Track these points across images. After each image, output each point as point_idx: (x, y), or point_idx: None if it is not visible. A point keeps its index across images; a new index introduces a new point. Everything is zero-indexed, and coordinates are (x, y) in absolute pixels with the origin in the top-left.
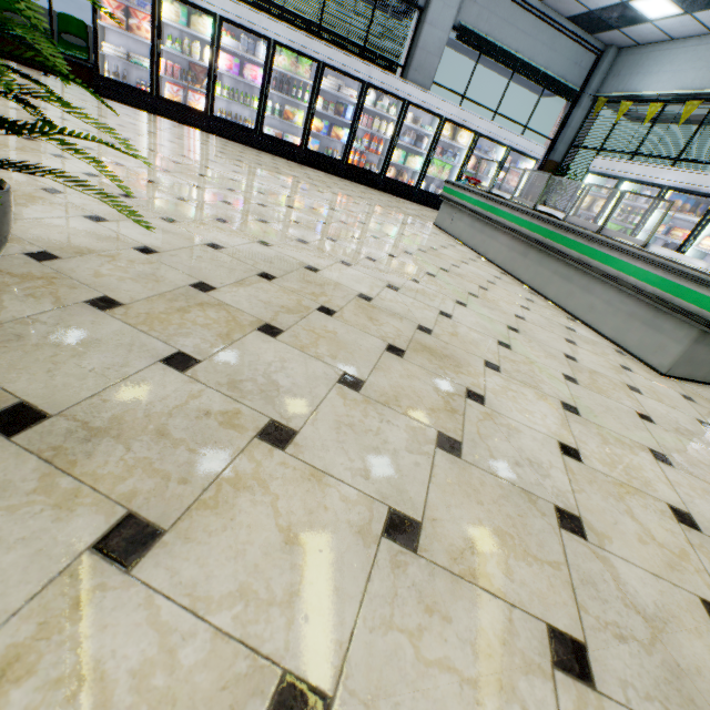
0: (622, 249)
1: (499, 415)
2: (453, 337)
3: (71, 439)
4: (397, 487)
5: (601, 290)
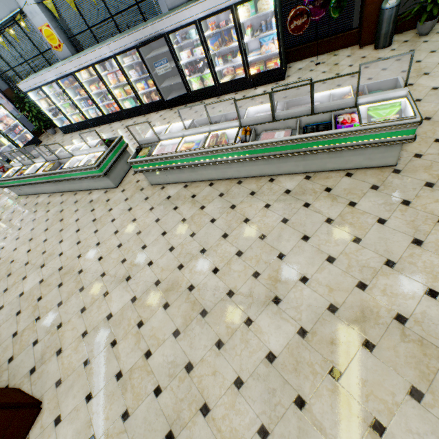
0: (68, 172)
1: (87, 269)
2: (68, 260)
3: (41, 361)
4: (79, 306)
5: (83, 180)
